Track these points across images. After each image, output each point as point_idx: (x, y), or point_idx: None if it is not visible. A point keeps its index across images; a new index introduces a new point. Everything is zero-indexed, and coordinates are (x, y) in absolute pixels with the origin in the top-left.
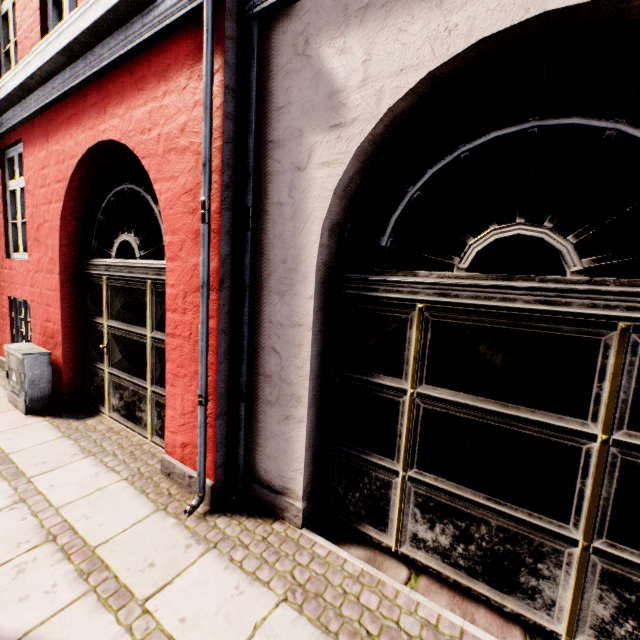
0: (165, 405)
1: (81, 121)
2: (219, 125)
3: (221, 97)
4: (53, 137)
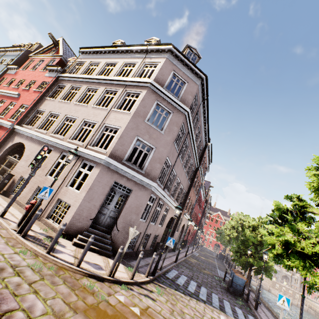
0: None
1: None
2: (4, 137)
3: (6, 135)
4: None
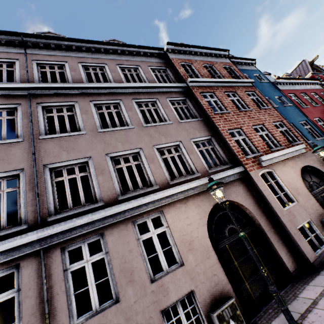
0: None
1: None
2: None
3: None
4: None
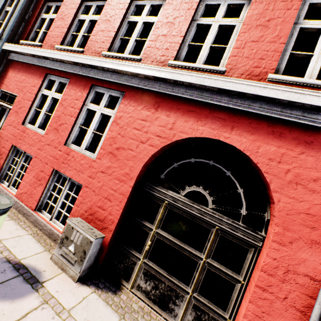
0: (205, 312)
1: (202, 119)
2: None
3: None
4: (164, 110)
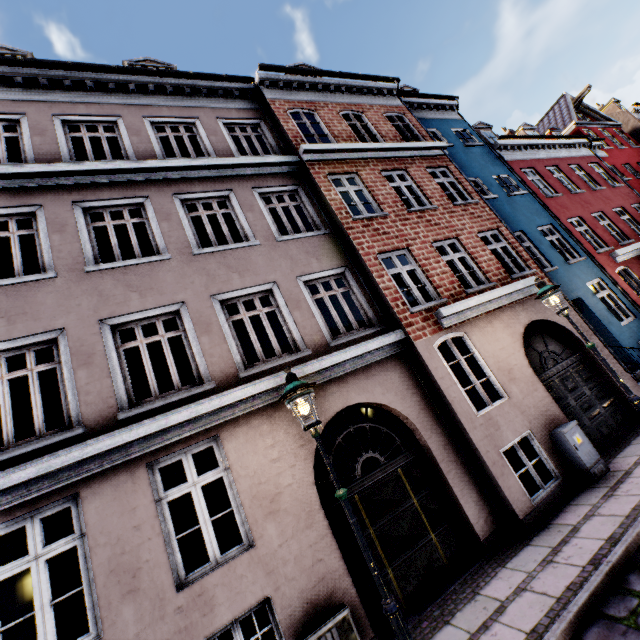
0: None
1: None
2: None
3: None
4: None
